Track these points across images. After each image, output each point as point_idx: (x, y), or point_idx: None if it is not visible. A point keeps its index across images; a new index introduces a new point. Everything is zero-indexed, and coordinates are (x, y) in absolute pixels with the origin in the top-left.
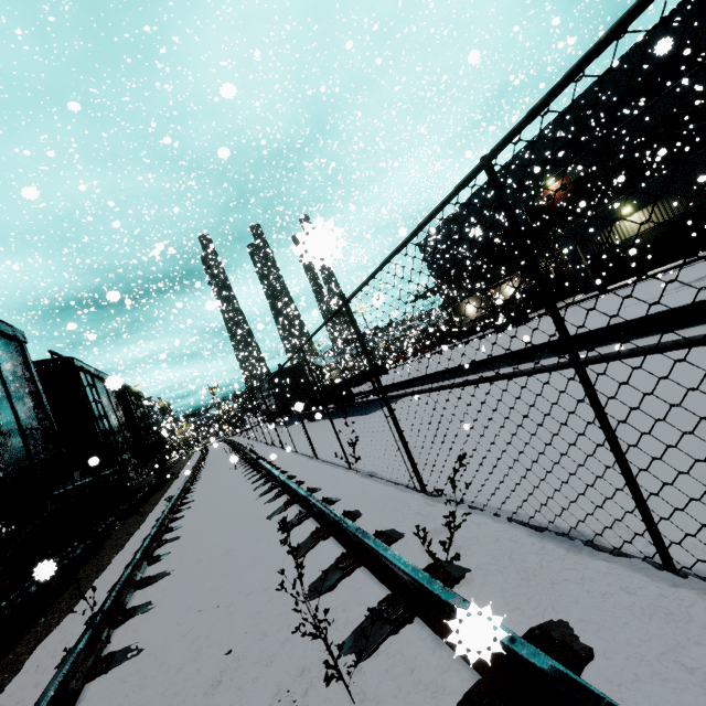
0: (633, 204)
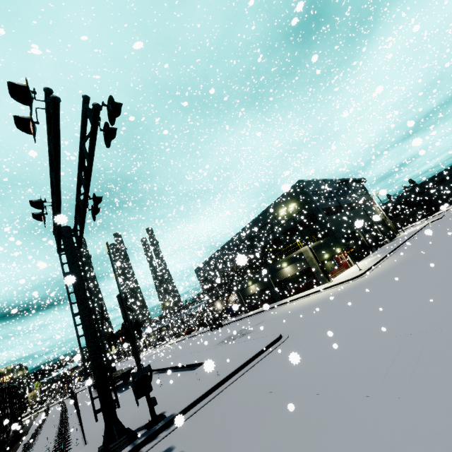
0: (252, 281)
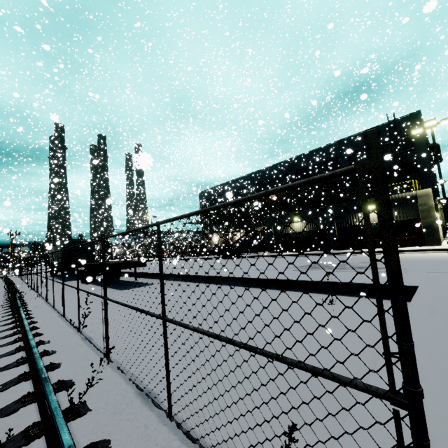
0: (299, 217)
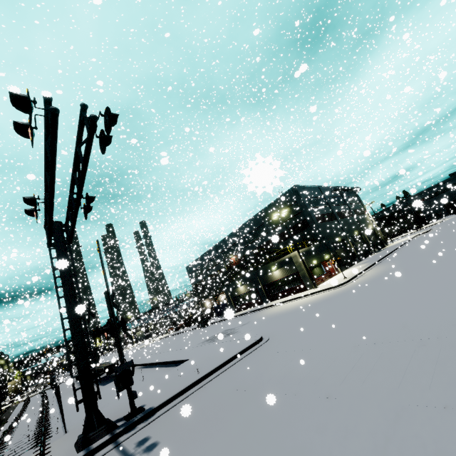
0: (241, 282)
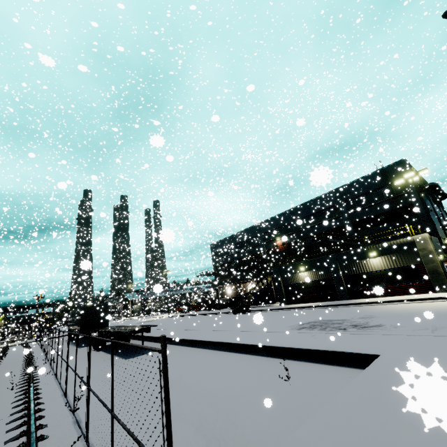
0: (305, 267)
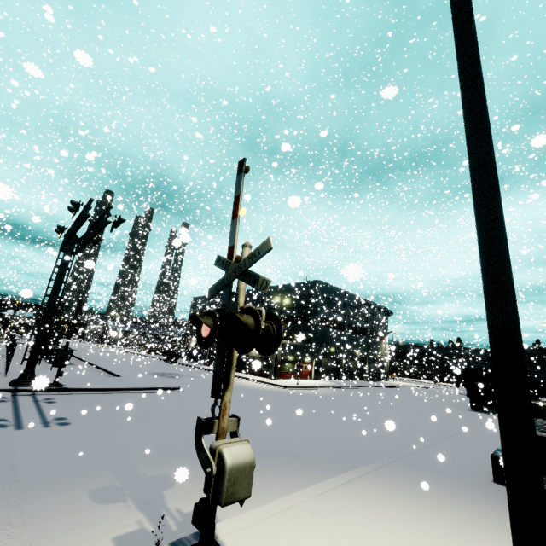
0: None
